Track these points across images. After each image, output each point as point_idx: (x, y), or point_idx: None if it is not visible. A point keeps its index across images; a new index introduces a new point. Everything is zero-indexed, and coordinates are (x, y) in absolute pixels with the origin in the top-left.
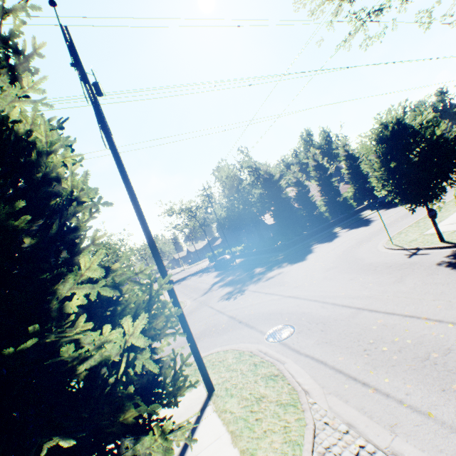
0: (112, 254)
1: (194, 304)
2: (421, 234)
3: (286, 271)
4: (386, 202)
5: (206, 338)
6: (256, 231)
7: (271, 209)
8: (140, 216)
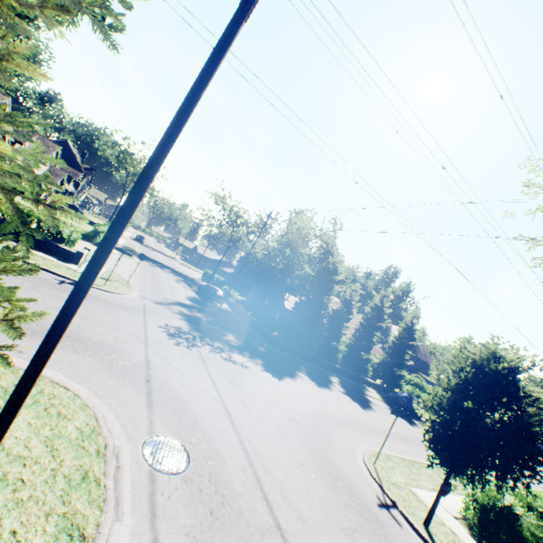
0: (1, 115)
1: (136, 302)
2: (408, 485)
3: (252, 371)
4: (397, 402)
5: (92, 358)
6: (269, 301)
7: (302, 296)
8: (162, 146)
